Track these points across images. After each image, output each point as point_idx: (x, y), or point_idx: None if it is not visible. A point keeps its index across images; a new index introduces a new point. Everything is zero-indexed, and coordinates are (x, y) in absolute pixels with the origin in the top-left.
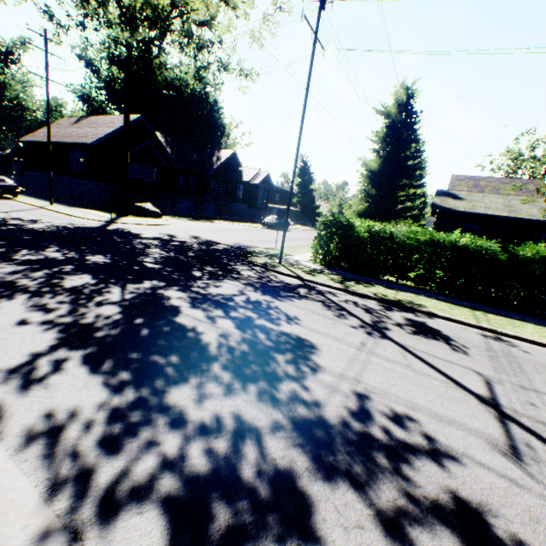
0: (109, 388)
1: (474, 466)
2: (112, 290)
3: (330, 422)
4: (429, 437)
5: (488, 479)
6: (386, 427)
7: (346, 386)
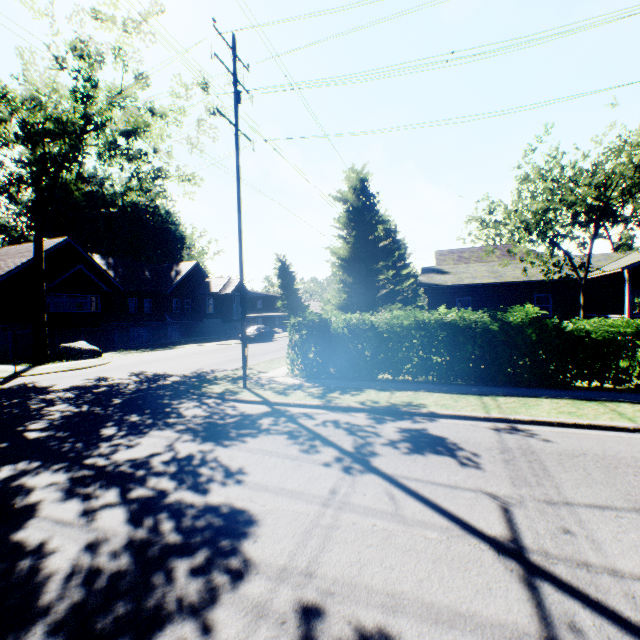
0: None
1: None
2: None
3: None
4: None
5: None
6: None
7: (286, 596)
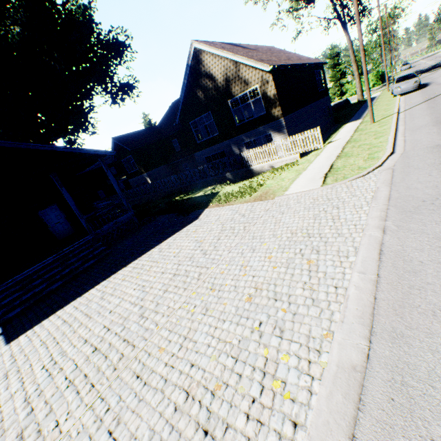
0: None
1: None
2: None
3: None
4: None
5: None
6: None
7: None
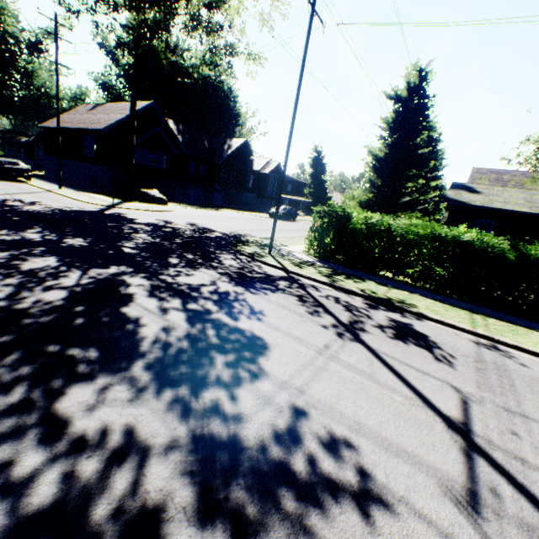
0: None
1: (411, 518)
2: (70, 274)
3: (244, 444)
4: (364, 472)
5: (424, 538)
6: (313, 455)
7: (285, 398)
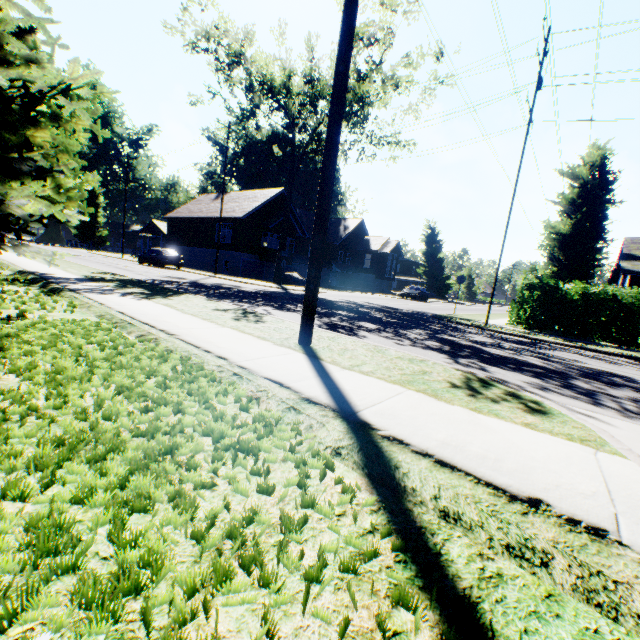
0: (532, 377)
1: None
2: (404, 332)
3: None
4: None
5: None
6: None
7: None
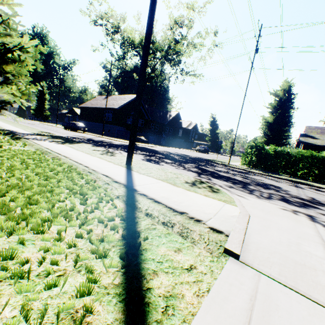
0: (230, 183)
1: None
2: (184, 164)
3: (306, 199)
4: None
5: None
6: None
7: (303, 195)
